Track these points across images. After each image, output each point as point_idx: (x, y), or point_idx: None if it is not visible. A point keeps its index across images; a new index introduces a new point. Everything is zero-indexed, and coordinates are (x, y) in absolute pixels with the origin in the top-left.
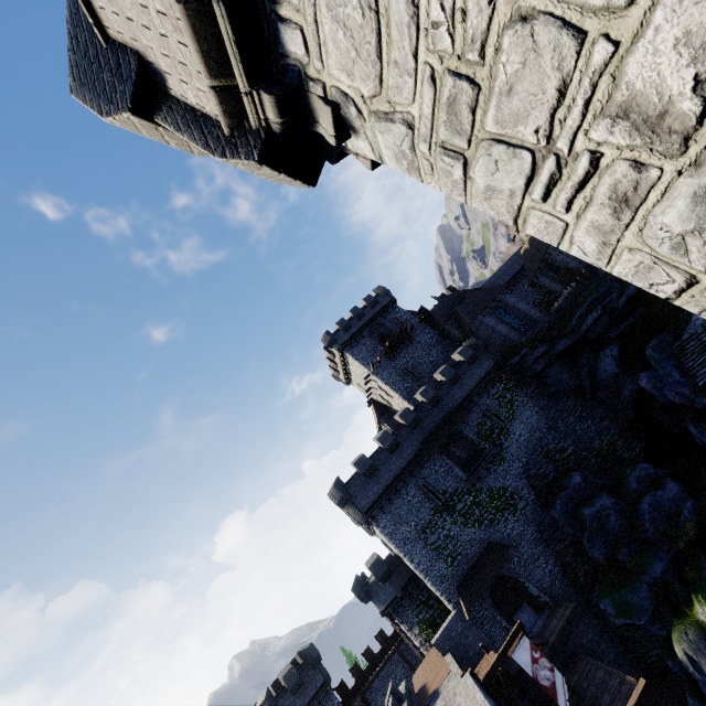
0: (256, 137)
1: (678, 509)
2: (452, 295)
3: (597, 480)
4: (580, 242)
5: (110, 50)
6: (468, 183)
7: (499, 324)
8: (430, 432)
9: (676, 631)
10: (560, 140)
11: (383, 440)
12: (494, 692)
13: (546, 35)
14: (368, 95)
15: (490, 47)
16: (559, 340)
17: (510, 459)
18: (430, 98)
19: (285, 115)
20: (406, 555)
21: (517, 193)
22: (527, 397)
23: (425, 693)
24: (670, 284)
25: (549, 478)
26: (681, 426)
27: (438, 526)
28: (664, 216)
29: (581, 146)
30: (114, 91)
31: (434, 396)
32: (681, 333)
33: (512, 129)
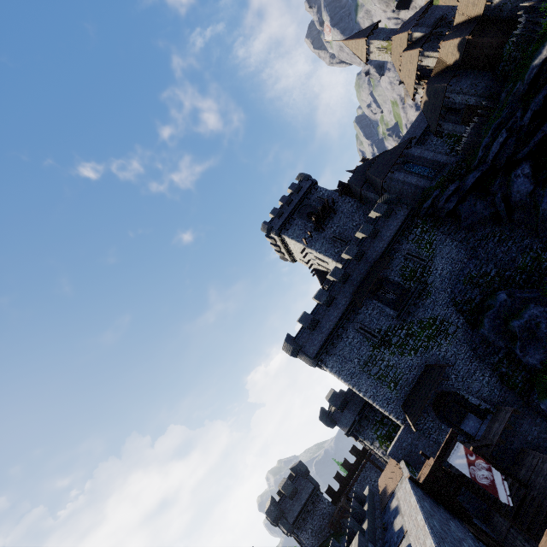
0: None
1: None
2: (364, 163)
3: (523, 294)
4: None
5: None
6: None
7: (408, 176)
8: (359, 283)
9: None
10: None
11: (319, 297)
12: (434, 493)
13: None
14: None
15: None
16: (468, 175)
17: (435, 292)
18: None
19: None
20: (354, 386)
21: None
22: (445, 235)
23: (385, 493)
24: None
25: (476, 301)
26: None
27: (378, 359)
28: None
29: None
30: None
31: (357, 252)
32: None
33: None
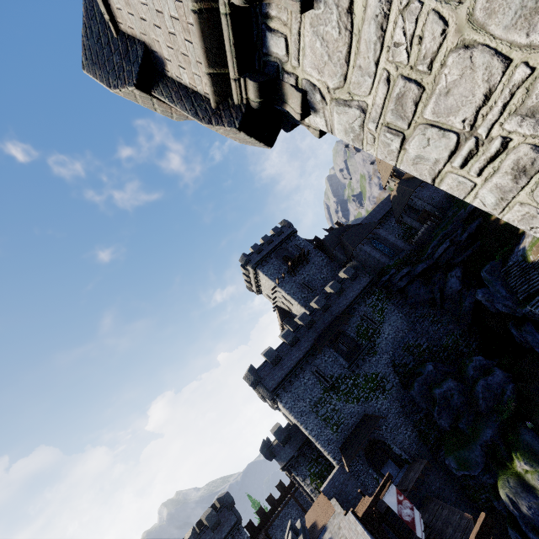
0: (238, 111)
1: (503, 390)
2: (339, 228)
3: (444, 368)
4: (483, 197)
5: (120, 39)
6: (401, 152)
7: (374, 251)
8: (322, 331)
9: (501, 480)
10: (481, 128)
11: (286, 337)
12: (369, 526)
13: (481, 59)
14: (333, 87)
15: (437, 63)
16: (418, 264)
17: (380, 352)
18: (383, 93)
19: (263, 96)
20: (302, 424)
21: (441, 161)
22: (394, 306)
23: (315, 528)
24: None
25: (409, 366)
26: (505, 329)
27: (326, 402)
28: None
29: (496, 133)
30: (122, 70)
31: (324, 304)
32: (507, 261)
33: (445, 118)
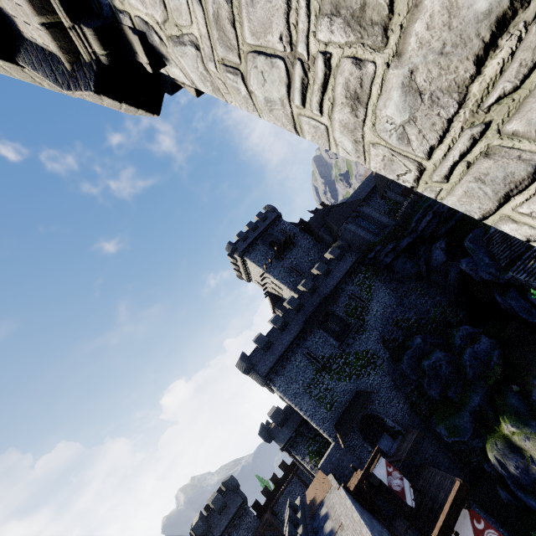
0: (90, 69)
1: (490, 356)
2: (323, 209)
3: (433, 340)
4: (341, 142)
5: None
6: (253, 97)
7: (358, 229)
8: (311, 314)
9: (489, 443)
10: (299, 45)
11: (275, 322)
12: (361, 498)
13: None
14: (161, 21)
15: None
16: (403, 238)
17: (370, 329)
18: (202, 17)
19: (107, 47)
20: (296, 405)
21: (285, 101)
22: (381, 283)
23: (314, 503)
24: (408, 173)
25: (399, 341)
26: (491, 296)
27: (319, 382)
28: (387, 109)
29: (315, 48)
30: None
31: (312, 286)
32: (489, 228)
33: (264, 39)
